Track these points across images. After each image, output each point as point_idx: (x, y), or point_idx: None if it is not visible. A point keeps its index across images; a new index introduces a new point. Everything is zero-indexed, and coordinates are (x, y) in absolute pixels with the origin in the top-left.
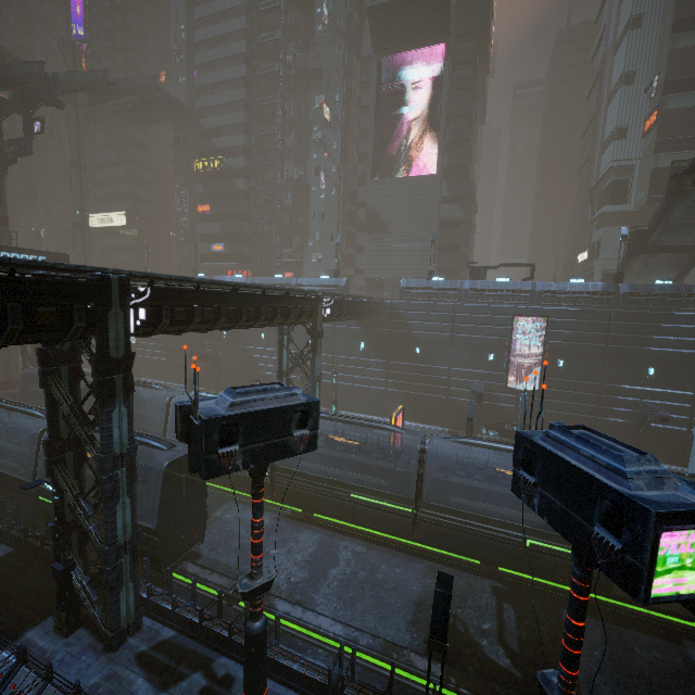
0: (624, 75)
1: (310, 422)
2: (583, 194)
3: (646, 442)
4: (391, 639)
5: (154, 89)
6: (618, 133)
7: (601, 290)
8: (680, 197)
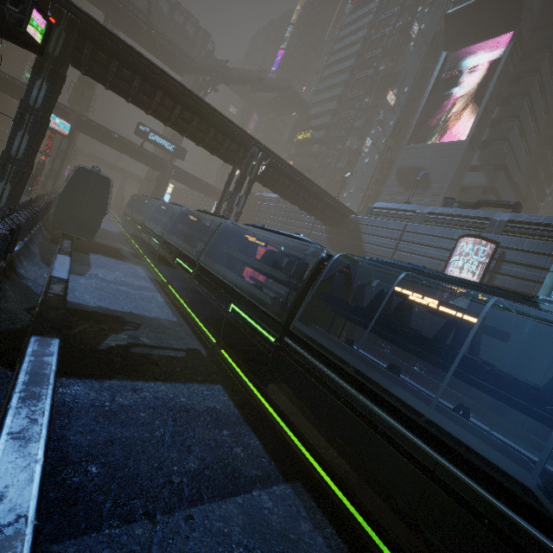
0: None
1: (21, 7)
2: None
3: None
4: (83, 299)
5: (287, 87)
6: None
7: None
8: None
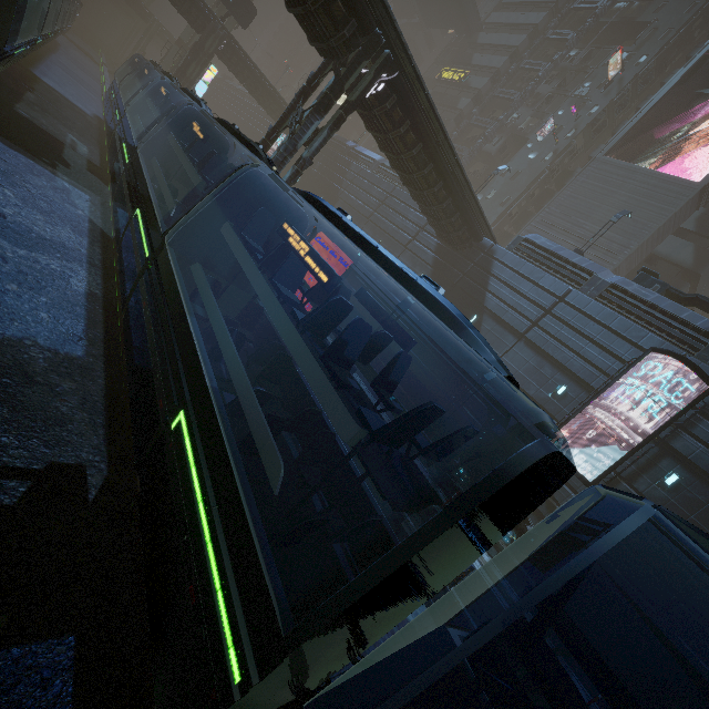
0: None
1: None
2: None
3: None
4: None
5: None
6: None
7: None
8: None
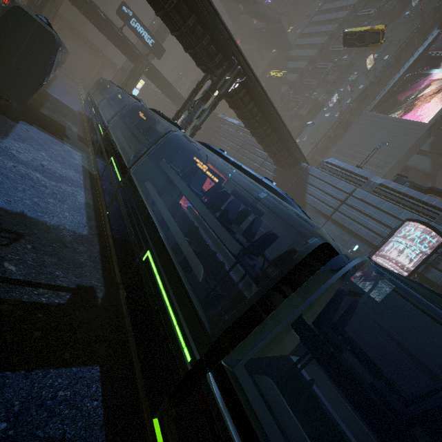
0: None
1: None
2: None
3: None
4: None
5: (277, 19)
6: None
7: None
8: None
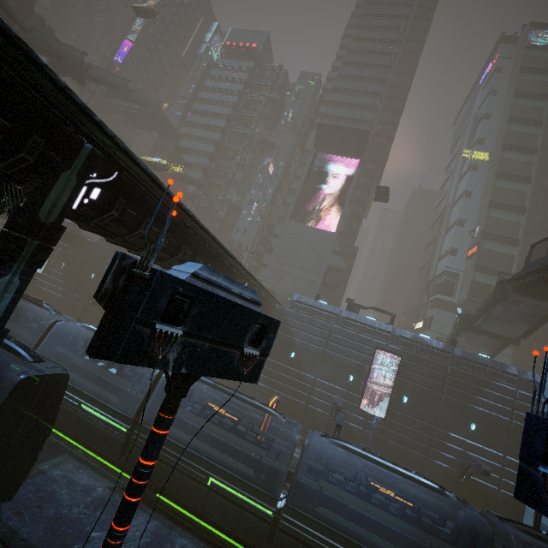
0: (459, 220)
1: (263, 343)
2: (422, 284)
3: (464, 493)
4: None
5: (157, 108)
6: (452, 251)
7: (442, 348)
8: (502, 297)
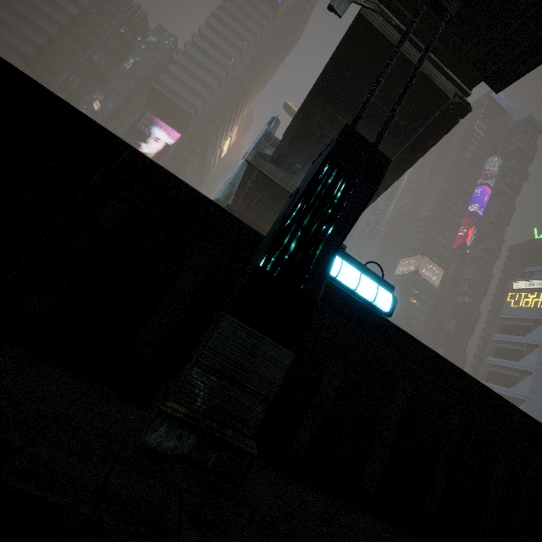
0: None
1: None
2: None
3: None
4: None
5: None
6: None
7: None
8: None
